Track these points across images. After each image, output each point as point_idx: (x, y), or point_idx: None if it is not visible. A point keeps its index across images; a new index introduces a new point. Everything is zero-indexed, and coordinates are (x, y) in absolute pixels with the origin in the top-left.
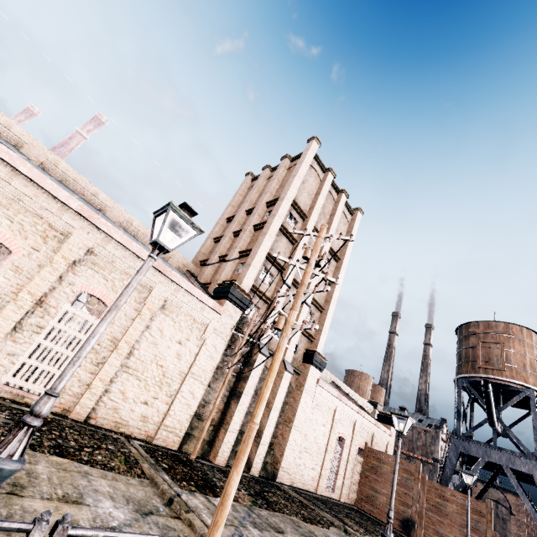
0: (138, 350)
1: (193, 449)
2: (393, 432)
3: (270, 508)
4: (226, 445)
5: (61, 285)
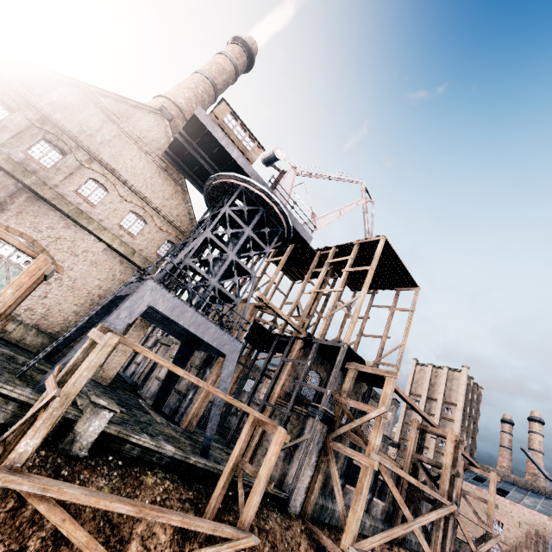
0: None
1: None
2: None
3: None
4: None
5: None
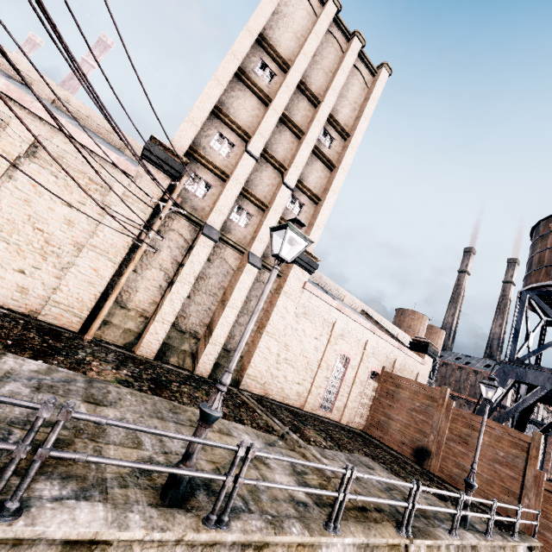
0: None
1: (110, 337)
2: (427, 361)
3: (153, 391)
4: (153, 336)
5: None
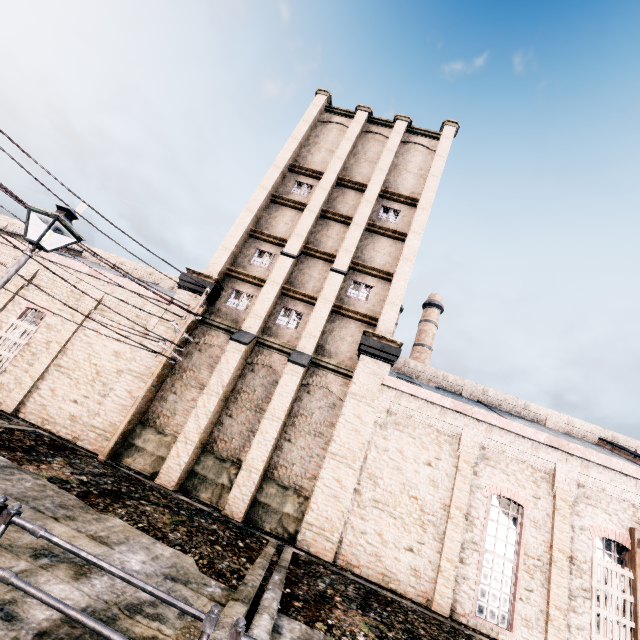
0: (71, 350)
1: (139, 464)
2: None
3: (83, 494)
4: (174, 459)
5: (14, 306)
